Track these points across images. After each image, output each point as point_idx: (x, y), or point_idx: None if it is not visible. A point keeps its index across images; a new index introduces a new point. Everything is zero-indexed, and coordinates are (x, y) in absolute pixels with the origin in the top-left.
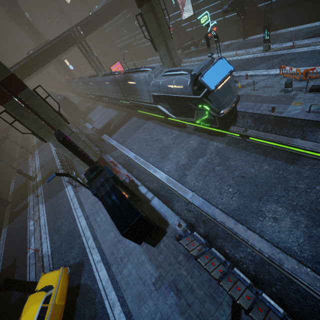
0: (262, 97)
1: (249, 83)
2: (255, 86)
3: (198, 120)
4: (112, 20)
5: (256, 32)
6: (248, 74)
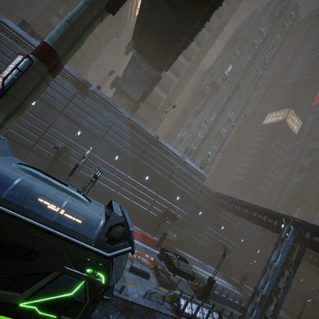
0: None
1: None
2: None
3: (31, 300)
4: None
5: None
6: None
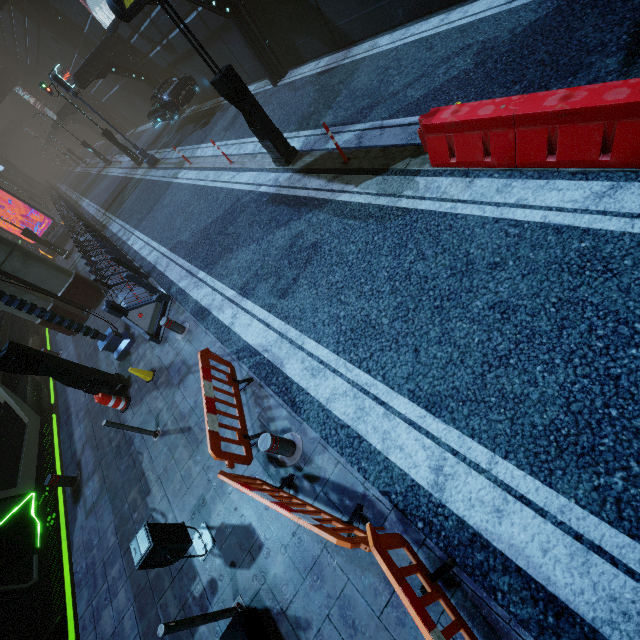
0: (144, 514)
1: (174, 362)
2: (173, 398)
3: None
4: (15, 36)
5: (303, 54)
6: (199, 296)
